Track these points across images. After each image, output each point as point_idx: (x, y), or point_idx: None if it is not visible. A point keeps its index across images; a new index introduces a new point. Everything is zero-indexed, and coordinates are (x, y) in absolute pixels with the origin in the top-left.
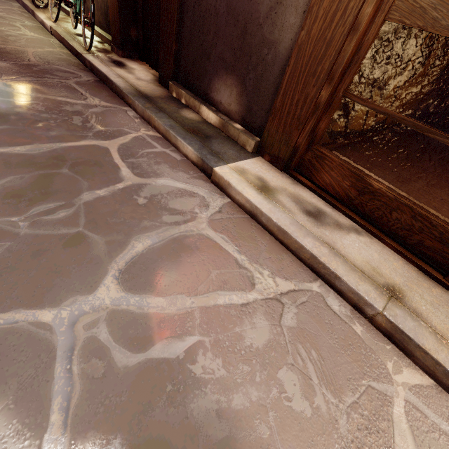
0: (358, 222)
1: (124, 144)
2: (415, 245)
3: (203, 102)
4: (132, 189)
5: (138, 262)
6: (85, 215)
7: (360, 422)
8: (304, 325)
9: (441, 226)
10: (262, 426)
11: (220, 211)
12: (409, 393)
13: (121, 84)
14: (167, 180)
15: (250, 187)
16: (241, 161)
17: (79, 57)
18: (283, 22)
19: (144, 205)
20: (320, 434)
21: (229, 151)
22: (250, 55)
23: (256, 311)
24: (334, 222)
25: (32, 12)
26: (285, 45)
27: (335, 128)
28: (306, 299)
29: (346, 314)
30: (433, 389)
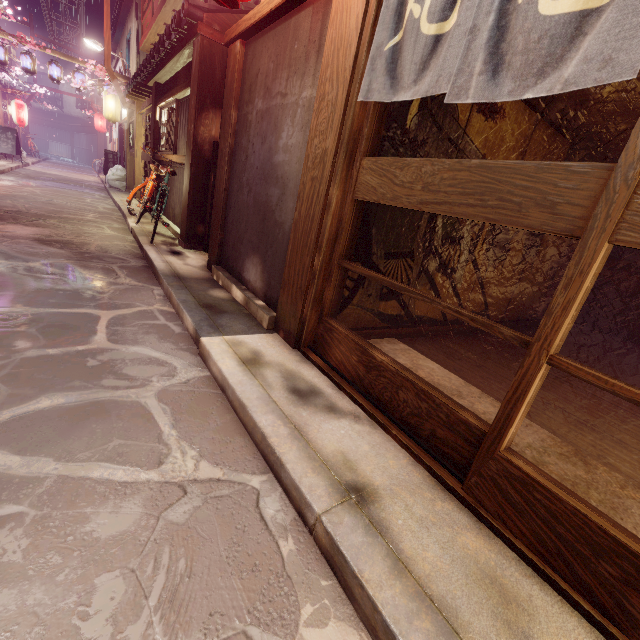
0: (363, 407)
1: (123, 315)
2: (430, 439)
3: (236, 282)
4: (92, 351)
5: (28, 418)
6: (13, 368)
7: None
8: (198, 523)
9: (444, 404)
10: None
11: (186, 383)
12: None
13: (161, 267)
14: (143, 348)
15: (232, 358)
16: (246, 334)
17: (141, 249)
18: (287, 207)
19: (92, 367)
20: None
21: (237, 325)
22: (268, 235)
23: (136, 494)
24: (327, 403)
25: (126, 219)
26: (289, 224)
27: (386, 309)
28: (228, 492)
29: (280, 523)
30: None
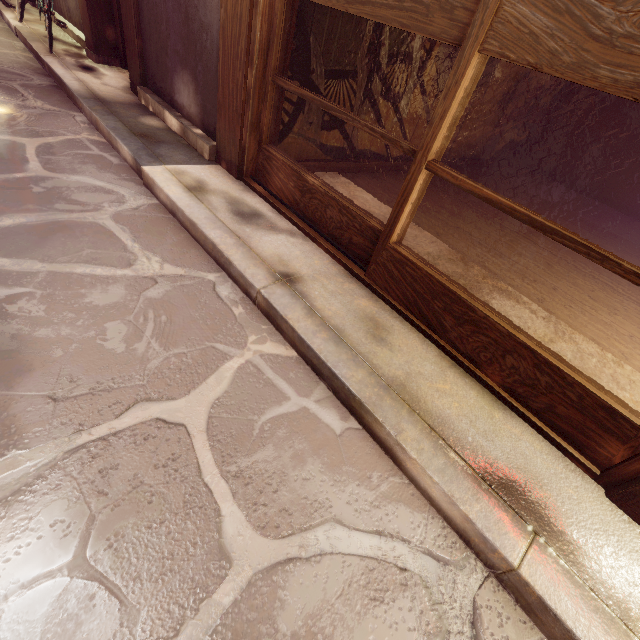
0: (298, 226)
1: (49, 144)
2: (348, 246)
3: (168, 107)
4: (32, 179)
5: None
6: None
7: (177, 365)
8: (171, 299)
9: (359, 216)
10: (58, 350)
11: (137, 209)
12: (258, 357)
13: (75, 87)
14: (85, 178)
15: (178, 186)
16: (188, 165)
17: (40, 61)
18: (211, 2)
19: (39, 193)
20: (121, 364)
21: (178, 156)
22: (195, 43)
23: (117, 283)
24: (268, 223)
25: (0, 12)
26: (216, 27)
27: (329, 141)
28: (191, 283)
29: (233, 299)
30: (291, 359)
